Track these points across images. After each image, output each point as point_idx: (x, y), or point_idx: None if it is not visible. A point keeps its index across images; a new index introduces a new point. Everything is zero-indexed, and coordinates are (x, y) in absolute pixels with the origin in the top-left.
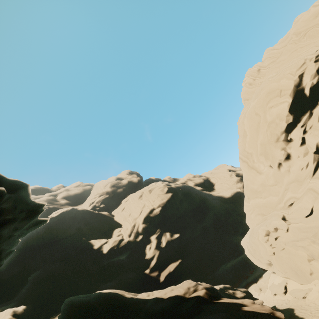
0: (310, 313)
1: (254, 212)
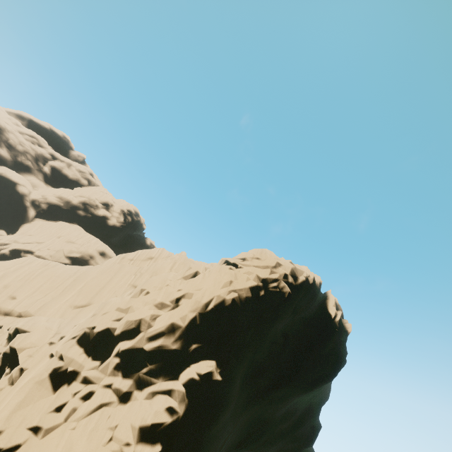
0: None
1: None
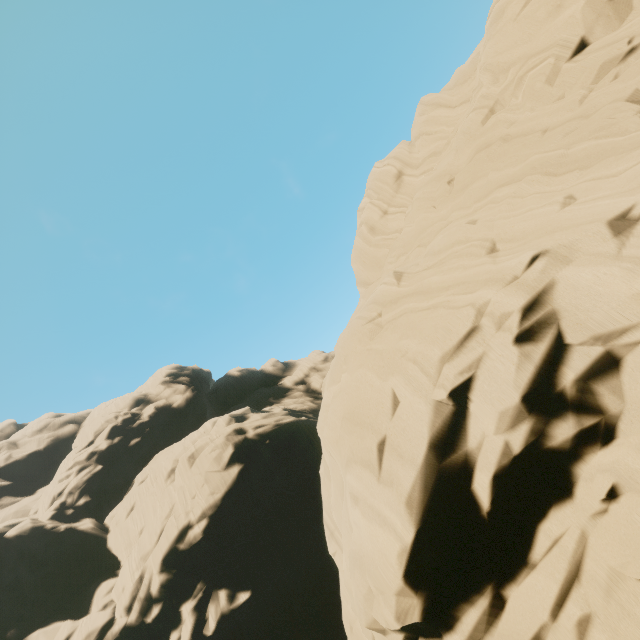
0: None
1: None
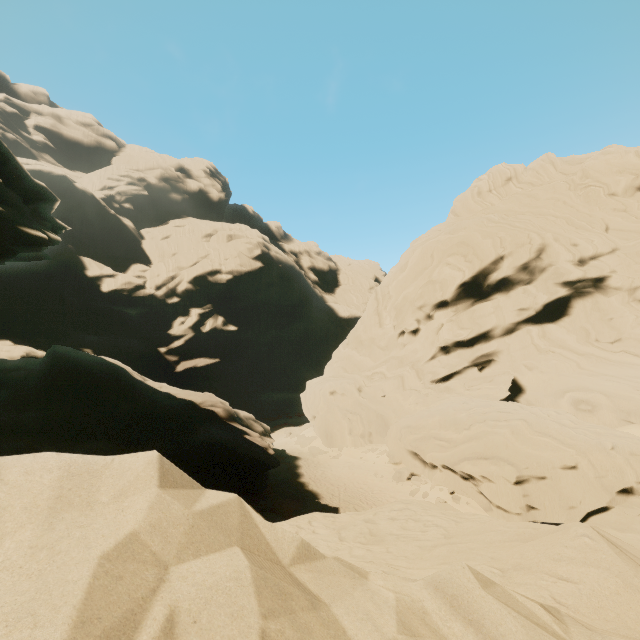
0: (307, 466)
1: (341, 362)
